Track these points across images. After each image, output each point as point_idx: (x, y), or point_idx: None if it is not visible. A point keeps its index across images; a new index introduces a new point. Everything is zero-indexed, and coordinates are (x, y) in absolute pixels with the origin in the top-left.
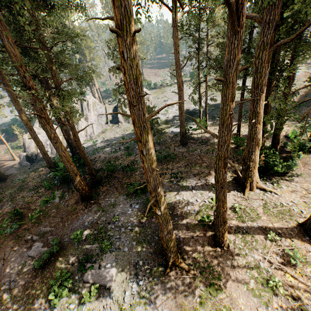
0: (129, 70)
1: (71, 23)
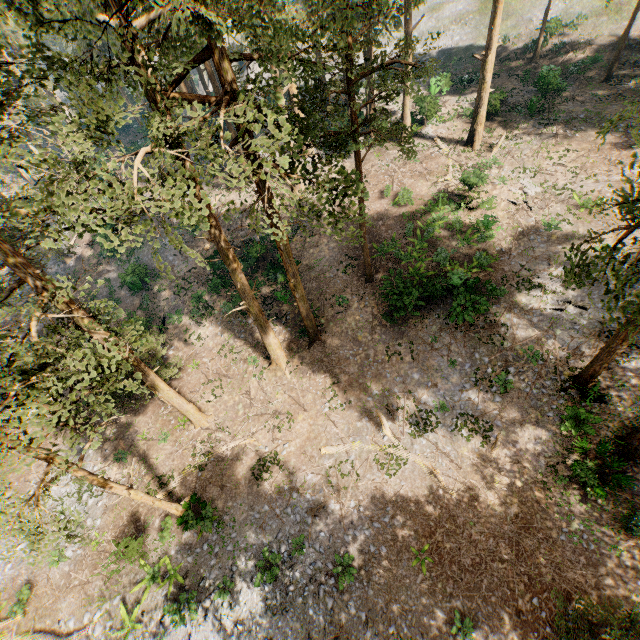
0: None
1: None
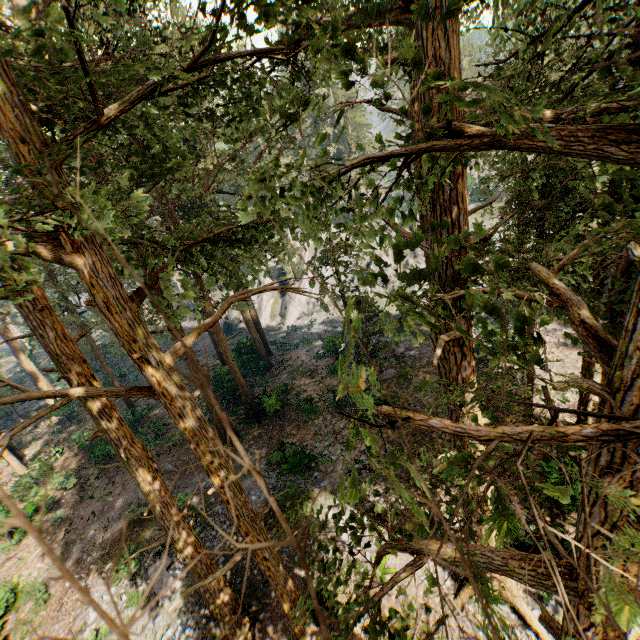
0: (82, 402)
1: (333, 88)
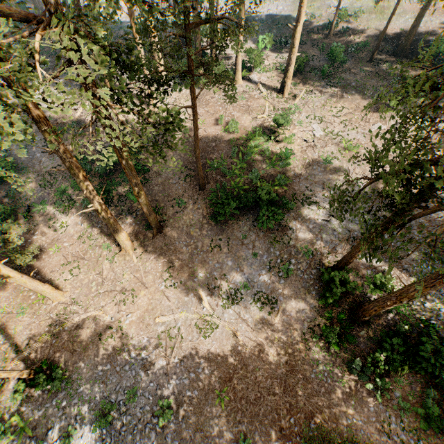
0: None
1: None
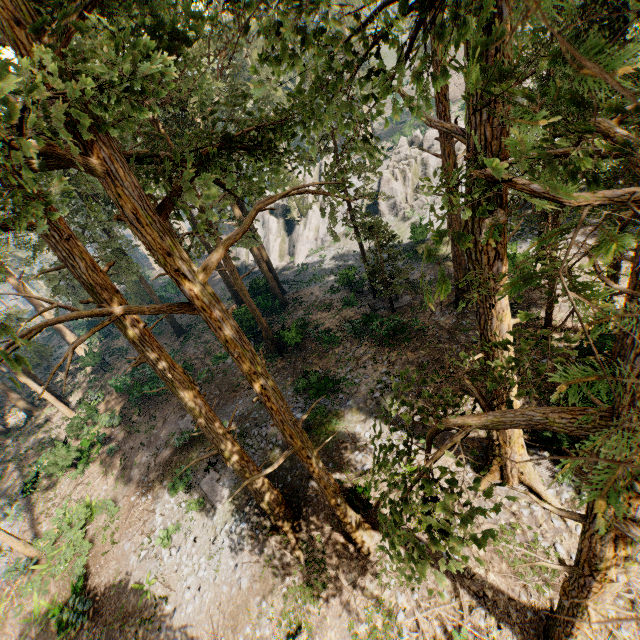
0: (122, 331)
1: None
